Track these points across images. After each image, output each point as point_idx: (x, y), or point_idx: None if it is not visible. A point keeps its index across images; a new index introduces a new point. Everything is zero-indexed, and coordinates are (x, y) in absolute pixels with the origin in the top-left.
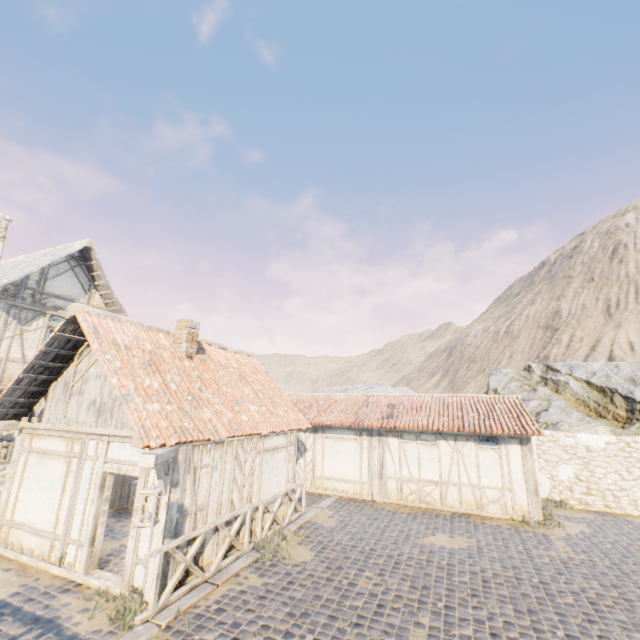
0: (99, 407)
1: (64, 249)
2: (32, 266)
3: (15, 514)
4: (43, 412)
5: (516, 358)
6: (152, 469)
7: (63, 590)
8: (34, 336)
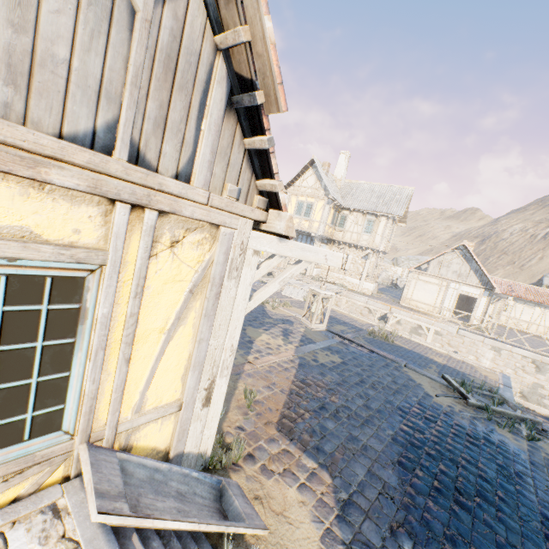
0: (458, 274)
1: (402, 191)
2: (402, 203)
3: (412, 297)
4: (426, 268)
5: (545, 261)
6: (482, 297)
7: (449, 320)
8: (390, 231)
